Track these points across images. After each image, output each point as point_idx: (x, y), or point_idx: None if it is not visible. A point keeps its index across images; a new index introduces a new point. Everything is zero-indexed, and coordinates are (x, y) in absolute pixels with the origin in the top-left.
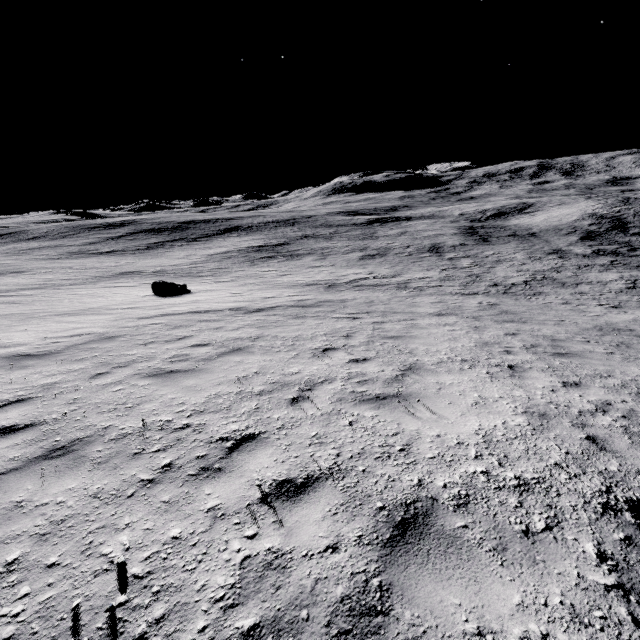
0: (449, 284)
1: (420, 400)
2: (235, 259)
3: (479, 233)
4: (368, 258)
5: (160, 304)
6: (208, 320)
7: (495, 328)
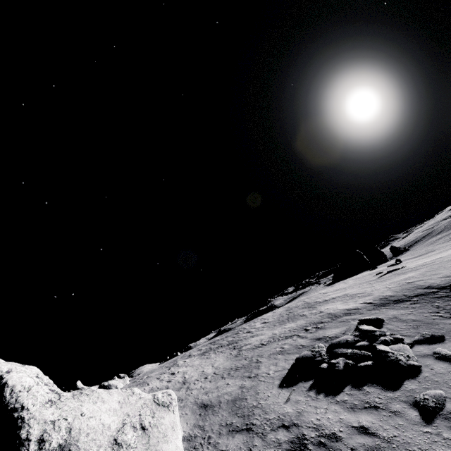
0: None
1: None
2: None
3: None
4: None
5: None
6: None
7: None
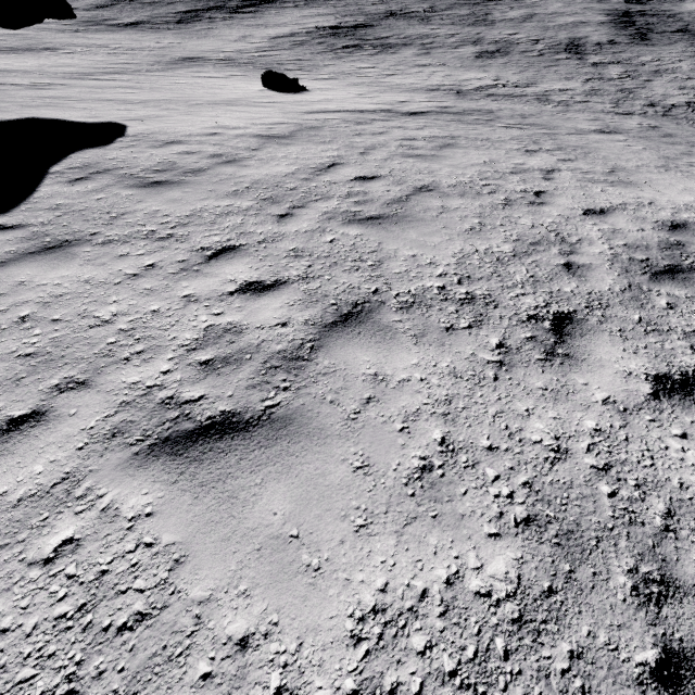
0: (597, 100)
1: (641, 185)
2: (310, 47)
3: (637, 24)
4: (486, 57)
5: (296, 101)
6: (378, 119)
7: (667, 148)
